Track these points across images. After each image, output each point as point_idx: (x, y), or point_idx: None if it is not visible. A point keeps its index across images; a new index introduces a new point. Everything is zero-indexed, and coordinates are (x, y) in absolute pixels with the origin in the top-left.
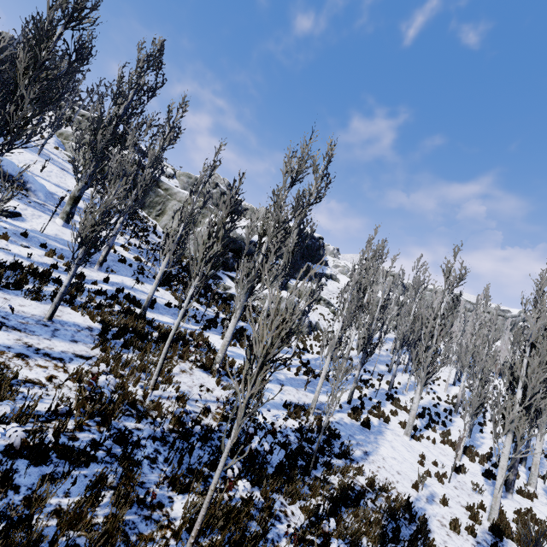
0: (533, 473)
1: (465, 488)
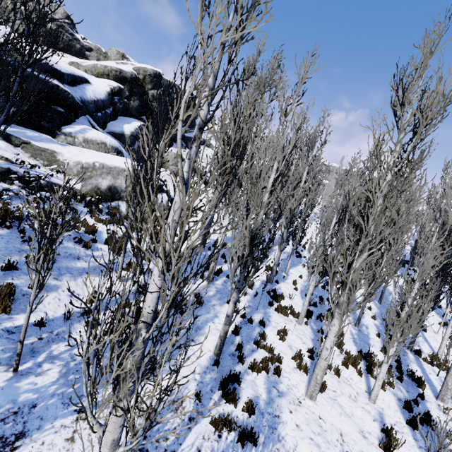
0: (449, 387)
1: None
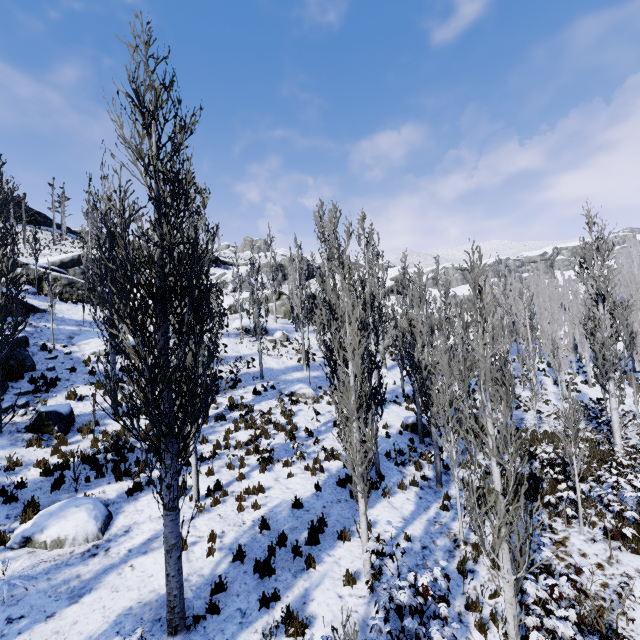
0: None
1: (631, 395)
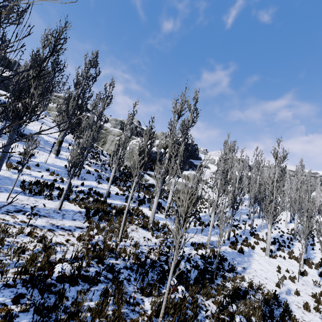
0: None
1: (309, 284)
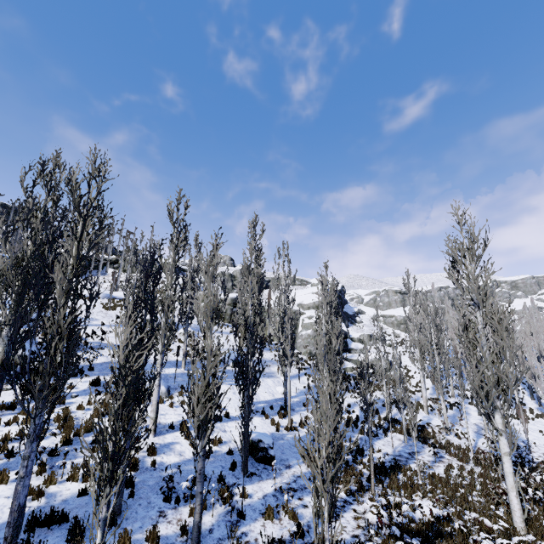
0: None
1: None
